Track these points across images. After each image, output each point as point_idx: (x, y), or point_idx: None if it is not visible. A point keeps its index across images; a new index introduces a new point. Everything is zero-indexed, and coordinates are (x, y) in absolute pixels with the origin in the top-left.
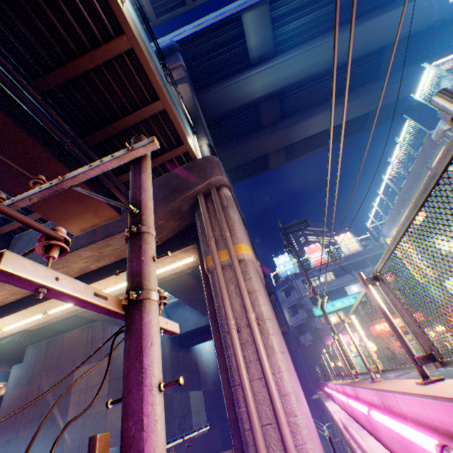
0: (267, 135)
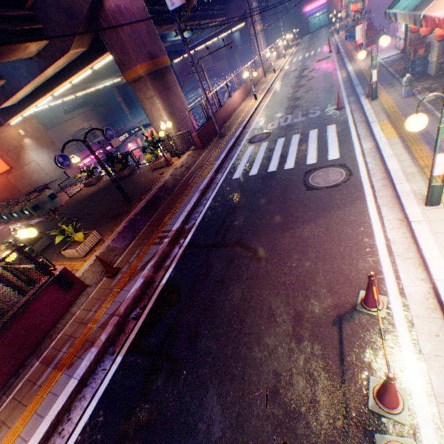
0: None
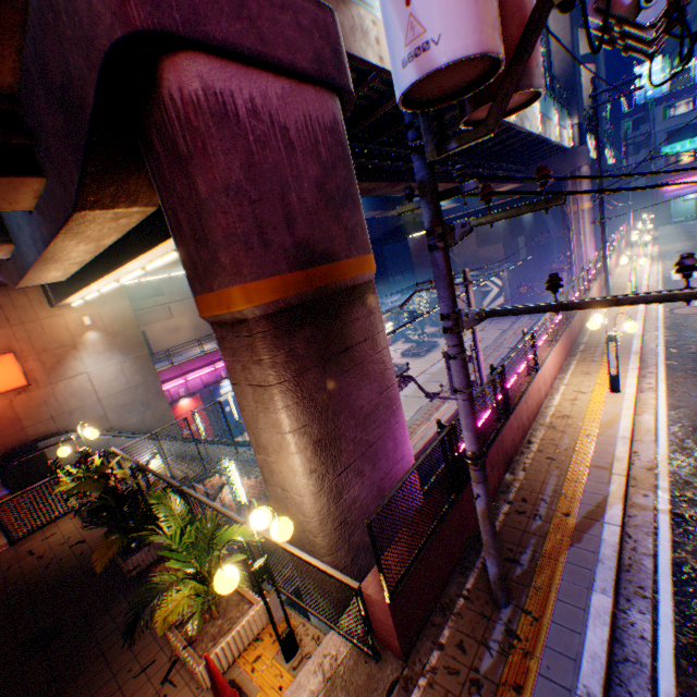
0: None
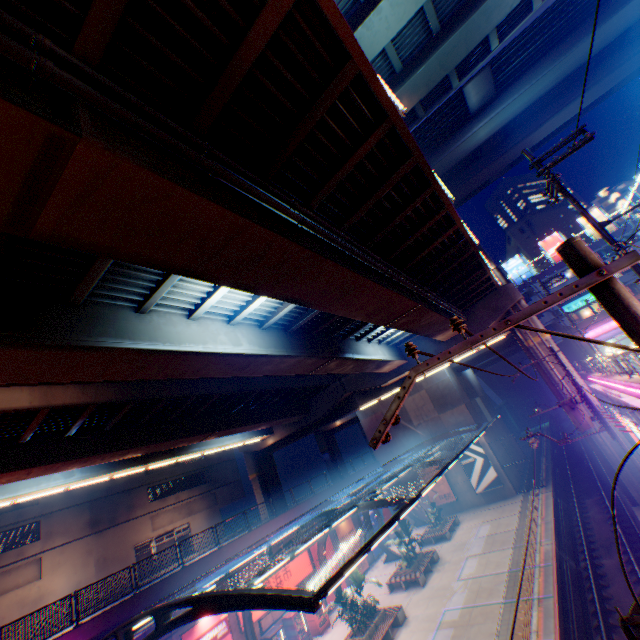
0: (490, 164)
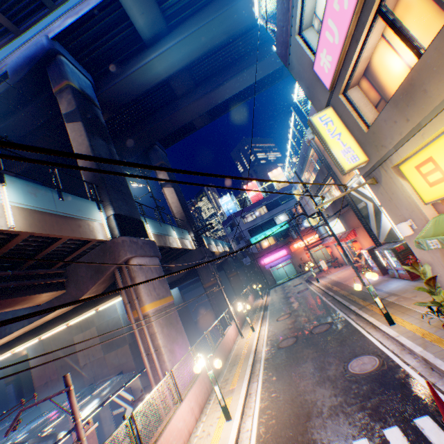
0: (185, 108)
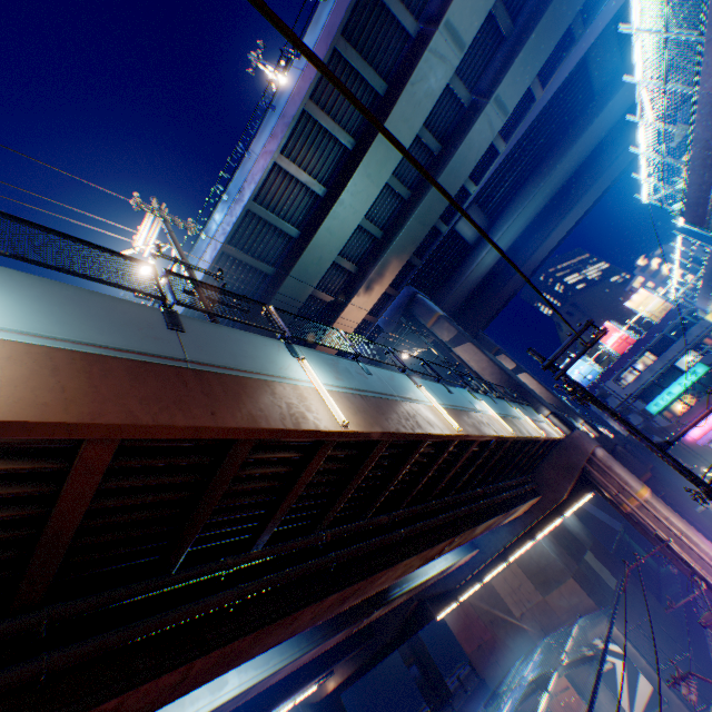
0: (509, 281)
